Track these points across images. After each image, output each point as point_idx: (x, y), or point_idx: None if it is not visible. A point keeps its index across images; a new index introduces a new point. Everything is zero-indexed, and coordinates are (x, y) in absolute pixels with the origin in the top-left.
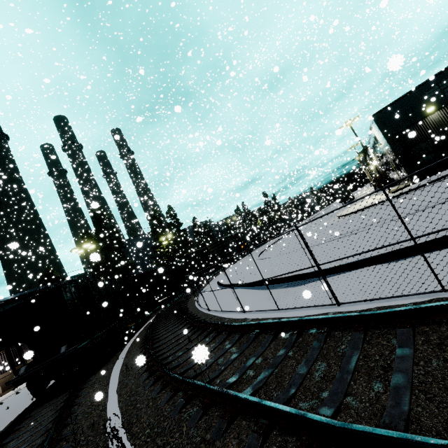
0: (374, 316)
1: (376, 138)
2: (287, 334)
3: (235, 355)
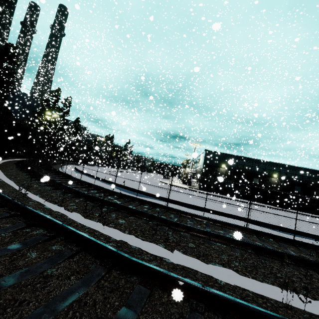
0: (185, 212)
1: (199, 160)
2: (146, 206)
3: (119, 202)
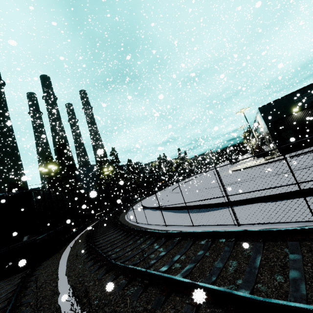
0: (271, 232)
1: (259, 123)
2: (203, 241)
3: (163, 253)
